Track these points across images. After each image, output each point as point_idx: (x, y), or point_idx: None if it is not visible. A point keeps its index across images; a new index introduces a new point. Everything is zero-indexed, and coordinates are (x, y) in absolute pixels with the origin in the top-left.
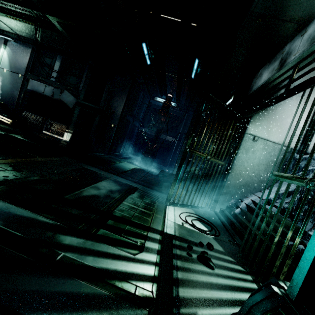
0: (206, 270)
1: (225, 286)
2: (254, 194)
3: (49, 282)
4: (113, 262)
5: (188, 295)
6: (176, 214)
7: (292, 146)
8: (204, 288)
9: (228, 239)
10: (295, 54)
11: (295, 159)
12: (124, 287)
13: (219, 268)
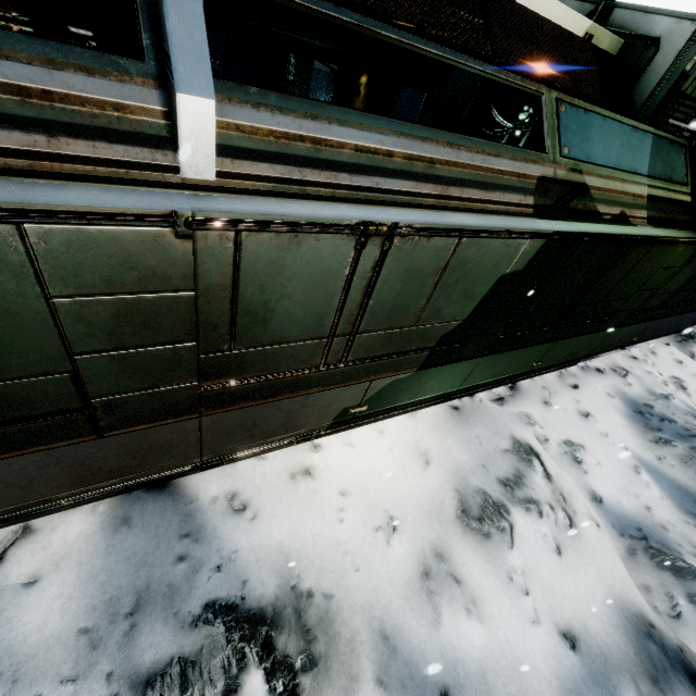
0: None
1: None
2: None
3: None
4: None
5: None
6: None
7: None
8: None
9: None
10: None
11: None
12: None
13: None
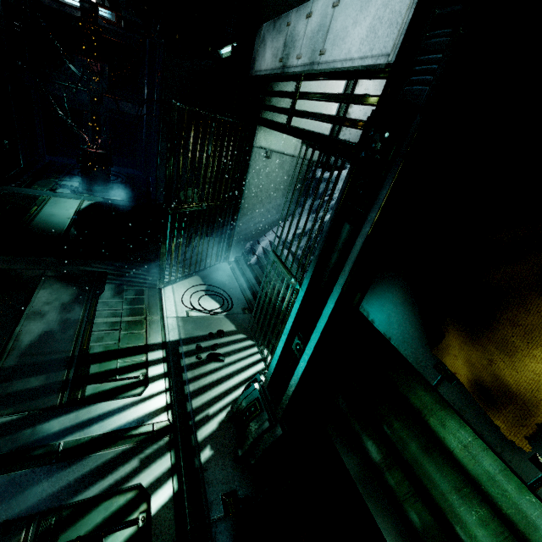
0: (217, 366)
1: (234, 373)
2: (273, 231)
3: (70, 473)
4: (122, 416)
5: (201, 402)
6: (178, 299)
7: (313, 159)
8: (215, 386)
9: (242, 307)
10: (297, 58)
11: (315, 179)
12: (142, 432)
13: (230, 355)
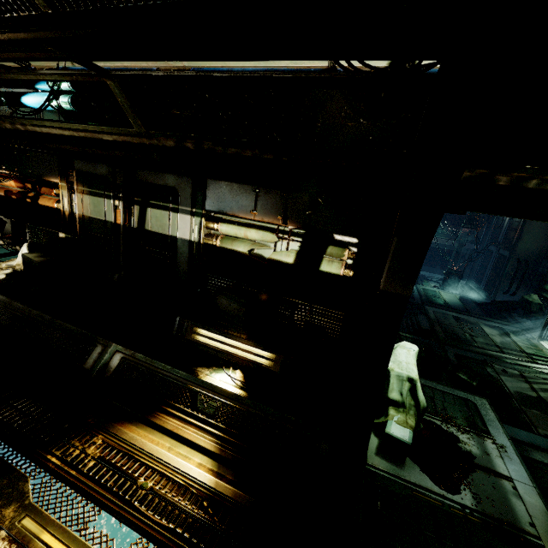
0: None
1: None
2: None
3: None
4: None
5: None
6: None
7: None
8: None
9: None
10: None
11: None
12: None
13: None
